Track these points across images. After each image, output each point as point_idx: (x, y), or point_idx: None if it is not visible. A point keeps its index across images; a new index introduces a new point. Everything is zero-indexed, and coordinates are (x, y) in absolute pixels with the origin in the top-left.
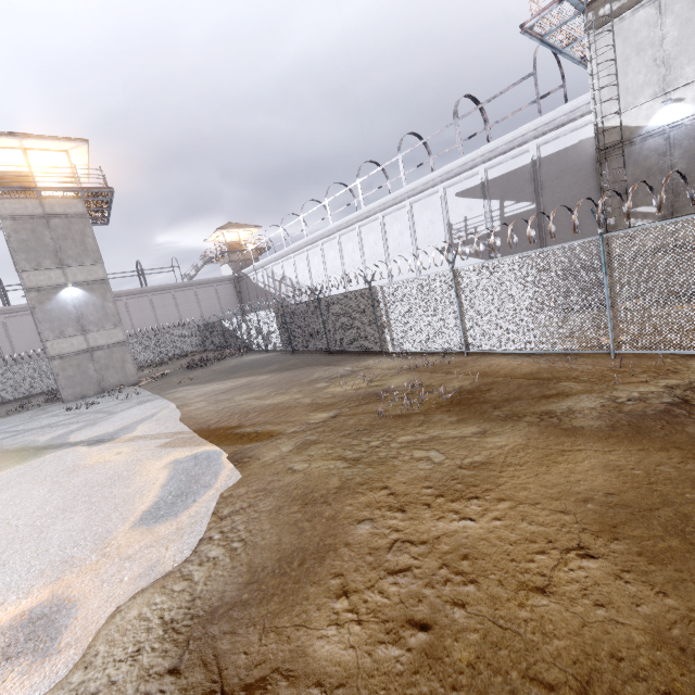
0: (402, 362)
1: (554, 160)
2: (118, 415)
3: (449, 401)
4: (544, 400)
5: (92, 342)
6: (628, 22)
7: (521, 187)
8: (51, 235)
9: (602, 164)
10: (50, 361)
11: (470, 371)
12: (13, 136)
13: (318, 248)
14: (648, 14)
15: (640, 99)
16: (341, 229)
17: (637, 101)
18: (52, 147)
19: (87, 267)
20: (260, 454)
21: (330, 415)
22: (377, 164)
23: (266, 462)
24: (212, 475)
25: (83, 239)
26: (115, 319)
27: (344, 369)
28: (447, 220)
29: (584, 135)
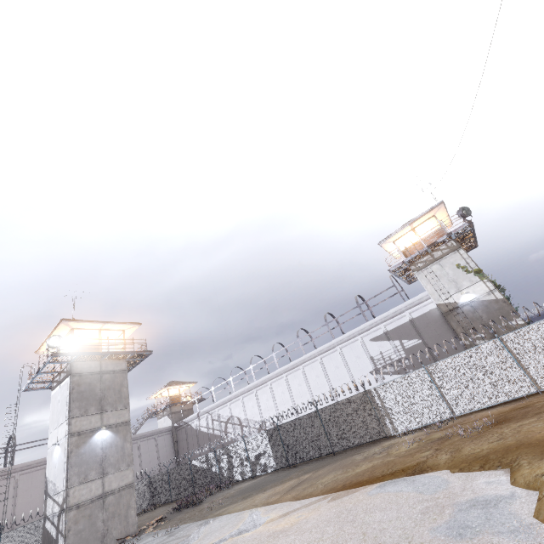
0: (415, 434)
1: (421, 318)
2: (206, 529)
3: (493, 424)
4: (541, 407)
5: (107, 486)
6: (430, 269)
7: (409, 332)
8: (101, 386)
9: (448, 318)
10: (67, 512)
11: (476, 419)
12: (102, 322)
13: (267, 387)
14: (437, 267)
15: (450, 293)
16: (287, 371)
17: (450, 293)
18: (118, 328)
19: (118, 411)
20: (432, 465)
21: (432, 451)
22: (304, 330)
23: (446, 462)
24: (422, 477)
25: (120, 388)
26: (129, 459)
27: (377, 449)
28: (369, 355)
29: (430, 307)
